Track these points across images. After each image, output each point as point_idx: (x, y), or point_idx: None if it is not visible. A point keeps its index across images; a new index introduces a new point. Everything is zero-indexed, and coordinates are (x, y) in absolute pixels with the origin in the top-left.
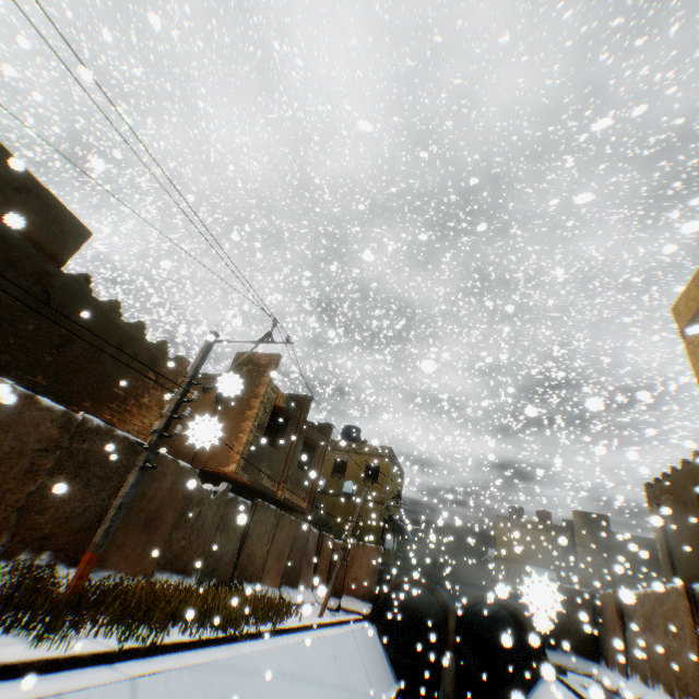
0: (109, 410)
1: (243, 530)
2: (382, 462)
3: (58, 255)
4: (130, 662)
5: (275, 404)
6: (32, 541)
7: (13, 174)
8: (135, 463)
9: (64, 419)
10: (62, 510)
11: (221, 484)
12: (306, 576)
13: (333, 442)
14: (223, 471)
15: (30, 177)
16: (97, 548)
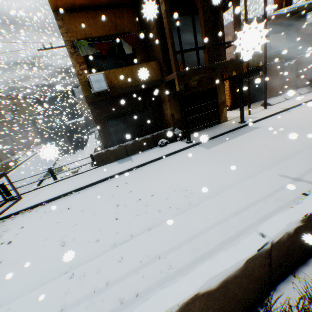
0: None
1: None
2: (16, 101)
3: None
4: None
5: None
6: None
7: None
8: None
9: None
10: None
11: None
12: (16, 150)
13: None
14: None
15: None
16: None
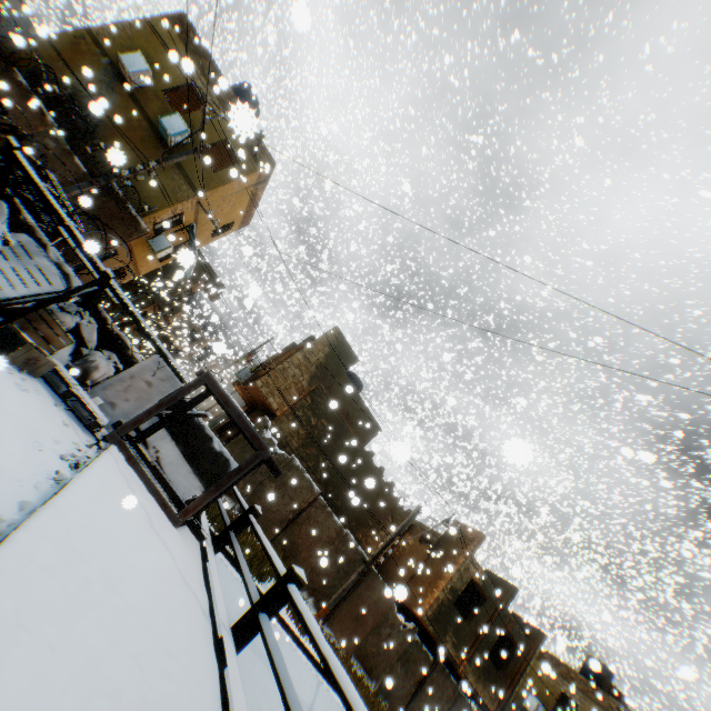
0: (362, 531)
1: (420, 677)
2: None
3: (363, 440)
4: (321, 674)
5: (473, 577)
6: (310, 586)
7: (357, 404)
8: (358, 568)
9: (339, 529)
10: (324, 578)
11: (411, 621)
12: None
13: (564, 665)
14: (414, 611)
15: (363, 405)
16: (329, 604)
